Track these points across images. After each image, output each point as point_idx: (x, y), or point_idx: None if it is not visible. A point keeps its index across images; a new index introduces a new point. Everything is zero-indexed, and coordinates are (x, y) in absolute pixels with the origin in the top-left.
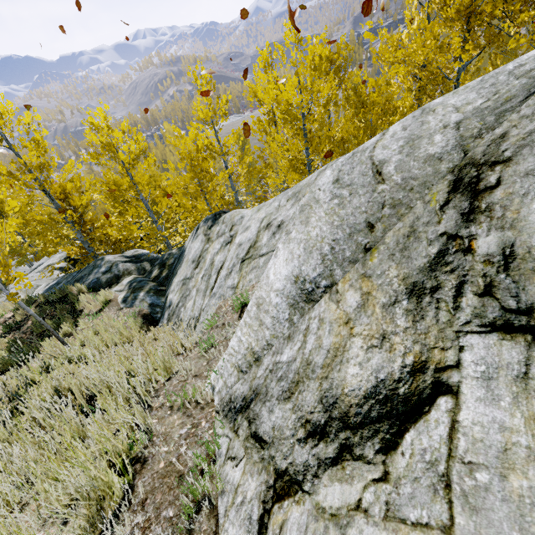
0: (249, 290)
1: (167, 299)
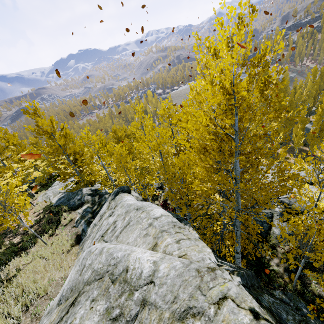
0: None
1: (87, 230)
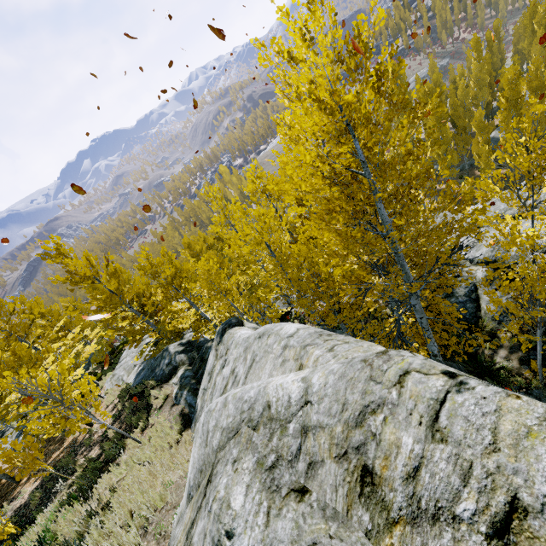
0: None
1: (196, 403)
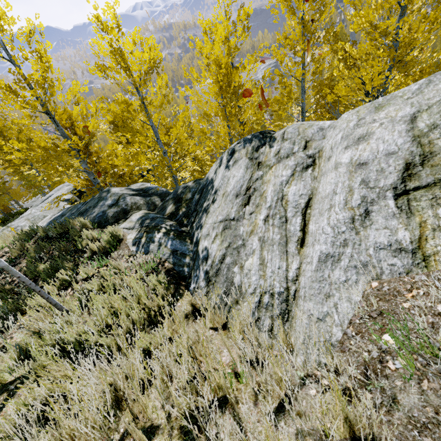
0: None
1: (199, 247)
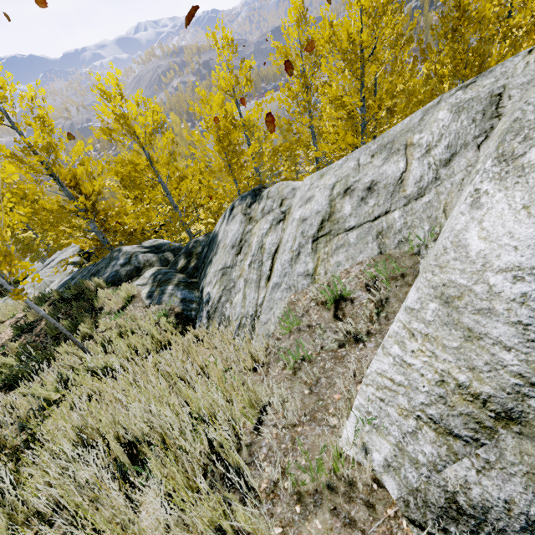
0: (341, 277)
1: (203, 293)
